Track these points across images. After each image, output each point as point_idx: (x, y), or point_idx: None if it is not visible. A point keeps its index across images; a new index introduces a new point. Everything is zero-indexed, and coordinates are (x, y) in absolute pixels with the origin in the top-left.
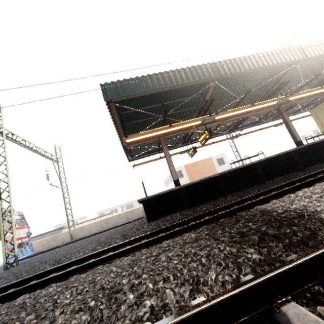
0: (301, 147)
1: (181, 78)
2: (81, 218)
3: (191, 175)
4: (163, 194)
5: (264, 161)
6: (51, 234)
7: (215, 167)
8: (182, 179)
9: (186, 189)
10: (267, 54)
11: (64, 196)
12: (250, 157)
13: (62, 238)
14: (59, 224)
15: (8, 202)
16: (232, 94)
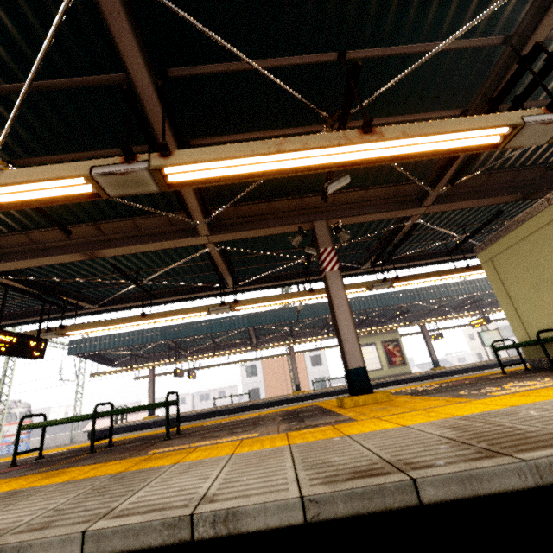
0: (231, 408)
1: (131, 339)
2: (133, 403)
3: (269, 375)
4: (106, 430)
5: (197, 415)
6: (75, 425)
7: (306, 368)
8: (254, 379)
9: (124, 429)
10: (213, 321)
11: (76, 391)
12: (233, 396)
13: (62, 440)
14: (103, 407)
15: (5, 405)
16: (200, 340)
